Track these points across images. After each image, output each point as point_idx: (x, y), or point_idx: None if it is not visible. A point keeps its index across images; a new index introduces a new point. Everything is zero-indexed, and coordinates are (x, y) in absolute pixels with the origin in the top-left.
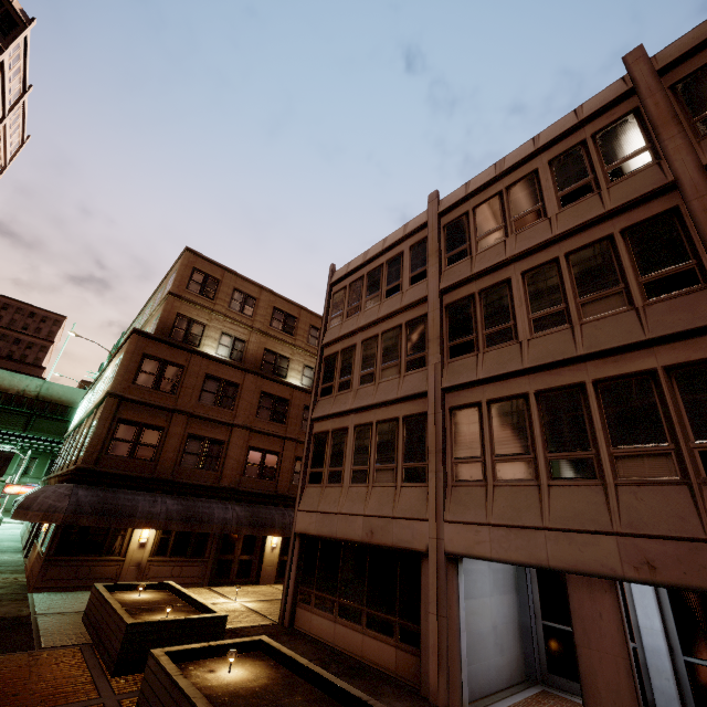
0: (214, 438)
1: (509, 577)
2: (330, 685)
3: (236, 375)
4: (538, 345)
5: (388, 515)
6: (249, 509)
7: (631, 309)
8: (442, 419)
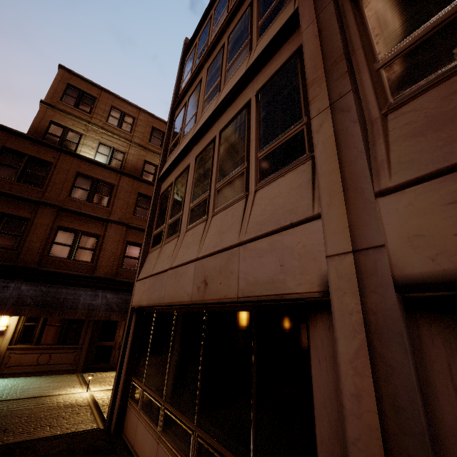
0: (88, 231)
1: None
2: None
3: (111, 176)
4: None
5: (230, 244)
6: (122, 297)
7: None
8: (335, 10)
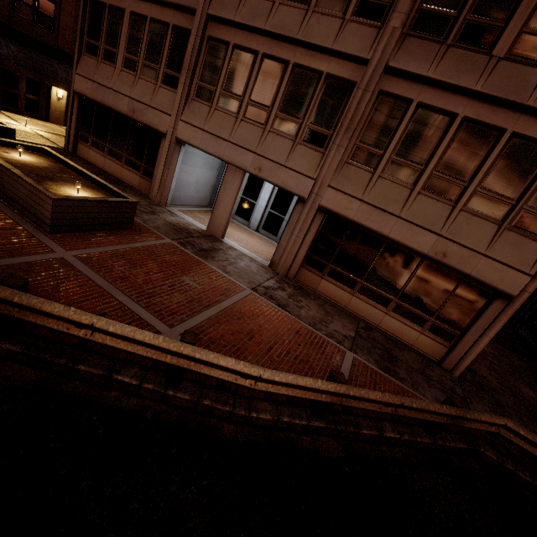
0: None
1: (216, 163)
2: (88, 176)
3: None
4: (282, 13)
5: (146, 103)
6: (26, 53)
7: (342, 18)
8: (200, 44)
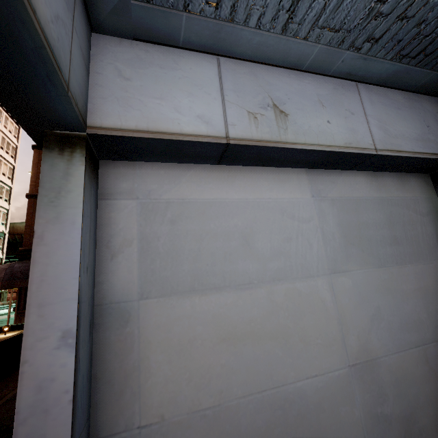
0: None
1: (414, 219)
2: None
3: None
4: None
5: None
6: None
7: None
8: None
